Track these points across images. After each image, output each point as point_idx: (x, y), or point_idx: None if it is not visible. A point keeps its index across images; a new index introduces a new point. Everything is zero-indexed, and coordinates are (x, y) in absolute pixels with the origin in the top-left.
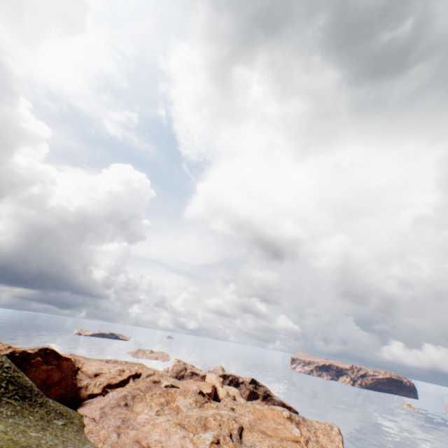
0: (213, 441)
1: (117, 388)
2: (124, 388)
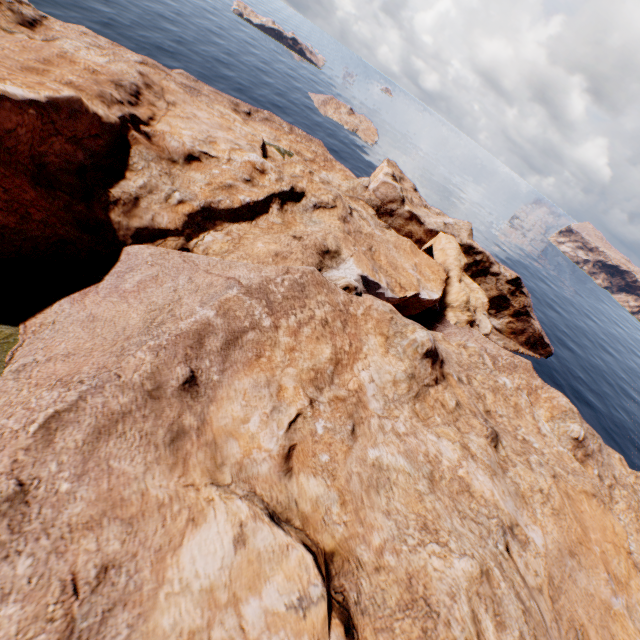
0: None
1: (231, 222)
2: (250, 227)
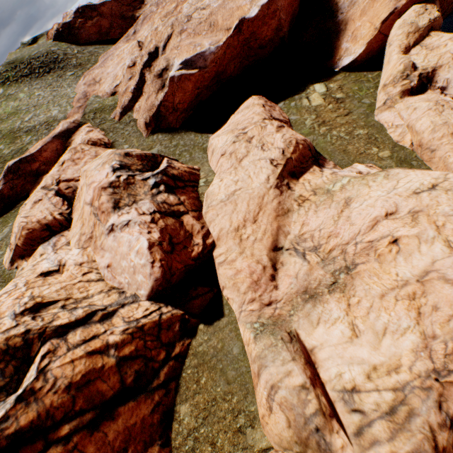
0: (128, 67)
1: None
2: None
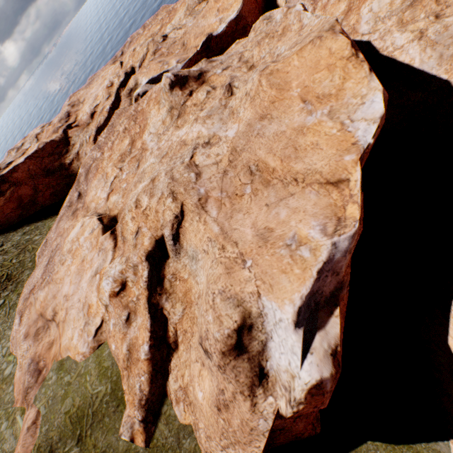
0: (112, 293)
1: None
2: None
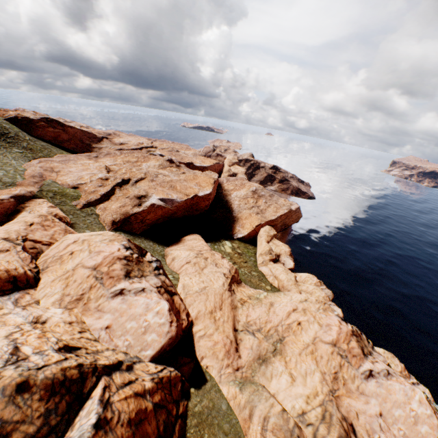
0: (101, 178)
1: None
2: None
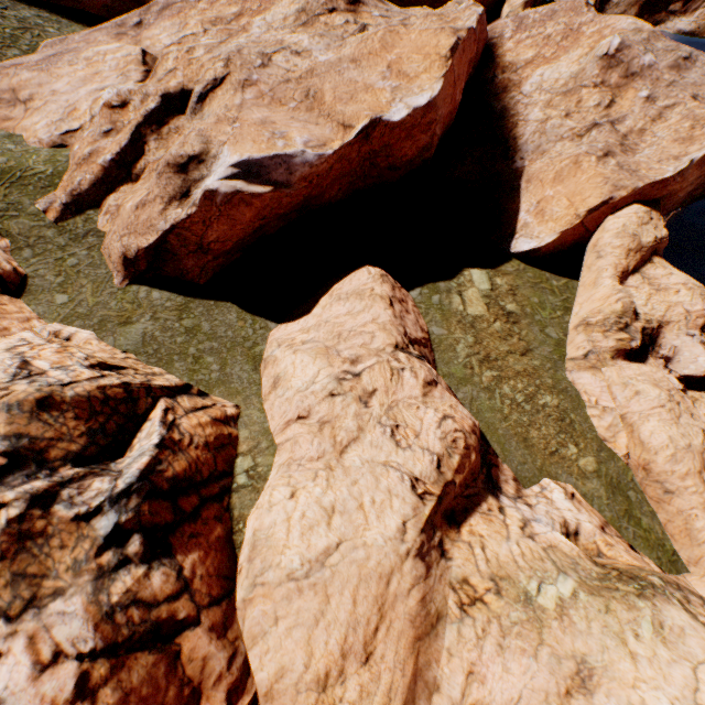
0: (108, 104)
1: None
2: None
